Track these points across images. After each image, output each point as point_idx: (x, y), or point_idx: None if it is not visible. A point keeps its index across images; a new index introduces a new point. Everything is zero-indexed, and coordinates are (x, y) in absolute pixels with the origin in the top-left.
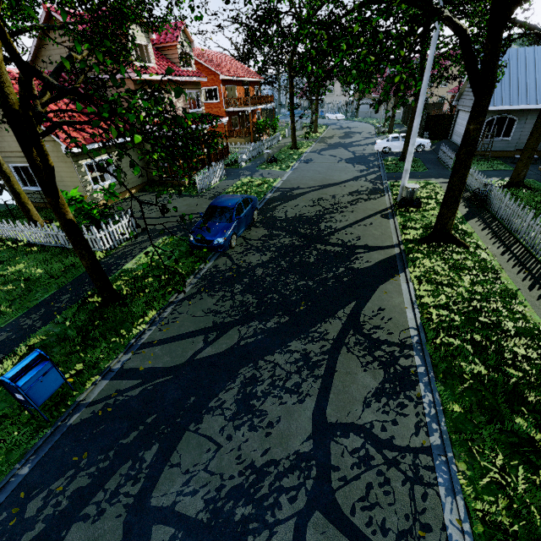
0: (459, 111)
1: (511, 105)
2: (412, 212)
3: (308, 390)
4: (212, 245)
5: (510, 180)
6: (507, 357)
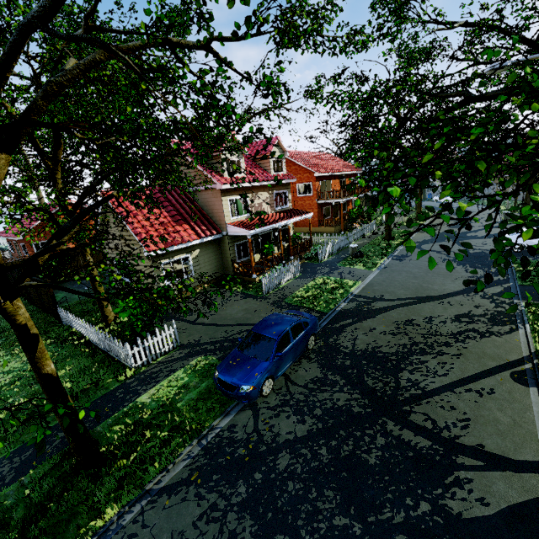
0: None
1: None
2: None
3: None
4: (235, 393)
5: None
6: None
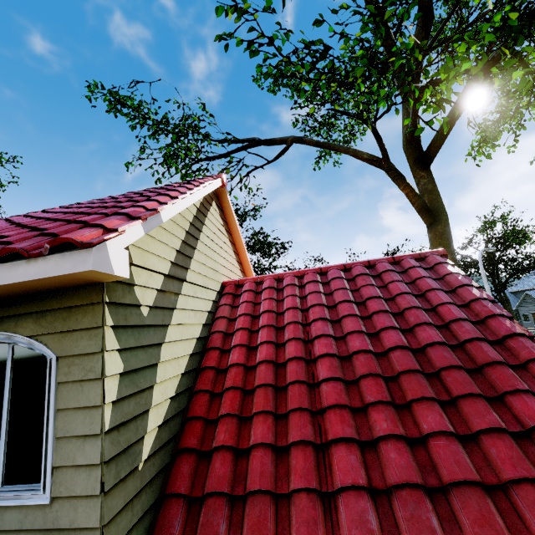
0: None
1: None
2: None
3: None
4: None
5: None
6: None
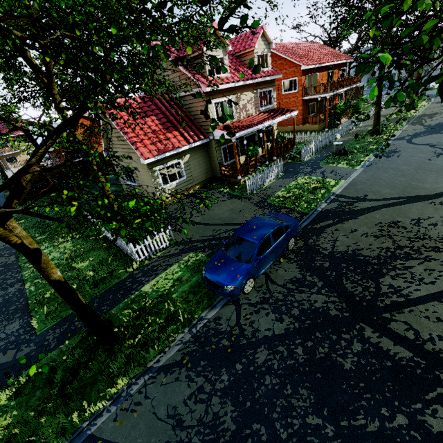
0: None
1: None
2: None
3: None
4: (219, 292)
5: None
6: None
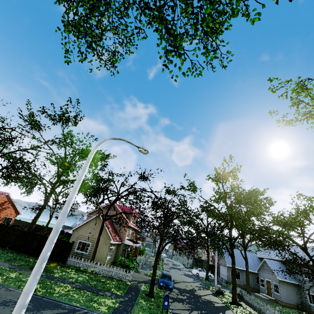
0: (220, 265)
1: (236, 266)
2: (221, 296)
3: None
4: (169, 287)
5: (247, 292)
6: None
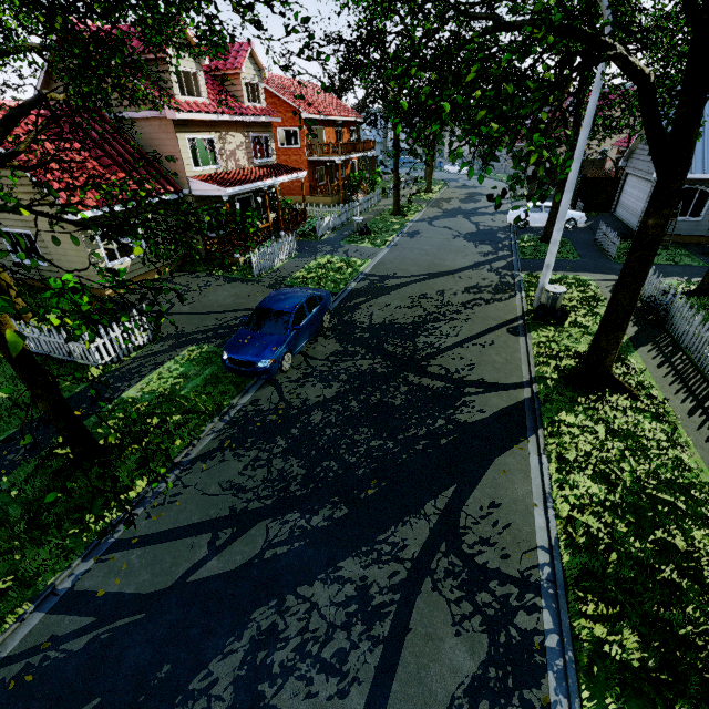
0: (628, 175)
1: (705, 172)
2: (553, 327)
3: (357, 670)
4: (253, 370)
5: (702, 285)
6: (702, 632)
